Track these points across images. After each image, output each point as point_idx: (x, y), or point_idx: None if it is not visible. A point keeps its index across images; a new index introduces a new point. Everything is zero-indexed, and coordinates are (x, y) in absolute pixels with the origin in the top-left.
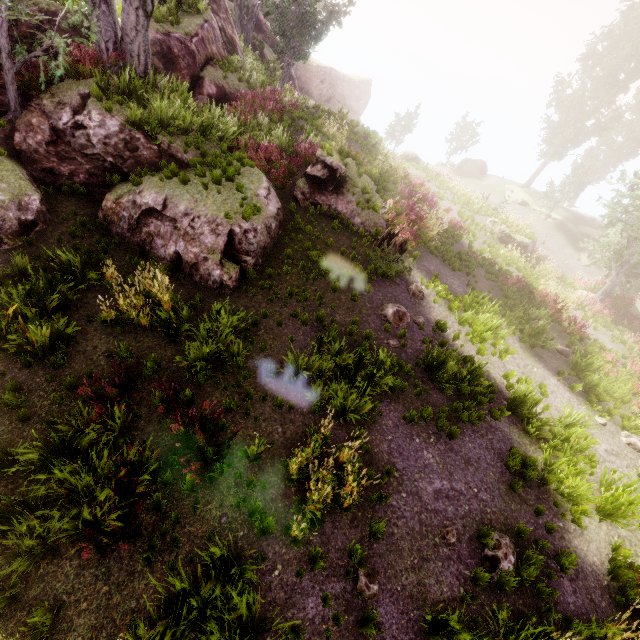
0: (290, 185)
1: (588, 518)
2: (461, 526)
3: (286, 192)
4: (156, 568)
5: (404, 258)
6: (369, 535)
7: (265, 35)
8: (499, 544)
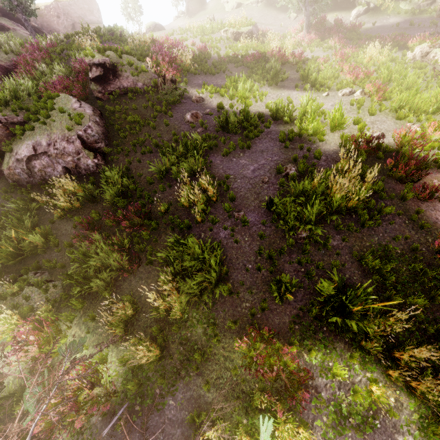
0: (90, 93)
1: (328, 136)
2: (269, 174)
3: (91, 99)
4: (157, 265)
5: (180, 87)
6: (230, 201)
7: None
8: (286, 168)
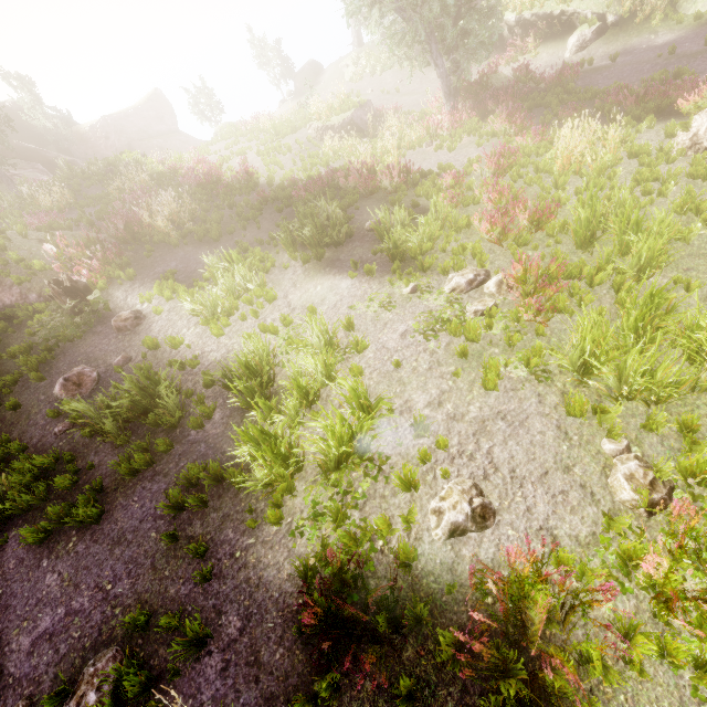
0: None
1: (315, 489)
2: (51, 680)
3: None
4: None
5: (117, 289)
6: None
7: (3, 152)
8: (82, 681)
